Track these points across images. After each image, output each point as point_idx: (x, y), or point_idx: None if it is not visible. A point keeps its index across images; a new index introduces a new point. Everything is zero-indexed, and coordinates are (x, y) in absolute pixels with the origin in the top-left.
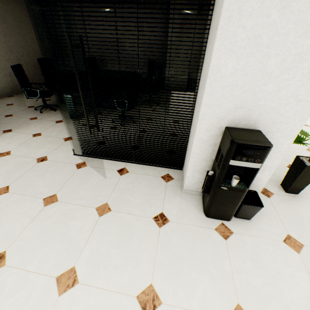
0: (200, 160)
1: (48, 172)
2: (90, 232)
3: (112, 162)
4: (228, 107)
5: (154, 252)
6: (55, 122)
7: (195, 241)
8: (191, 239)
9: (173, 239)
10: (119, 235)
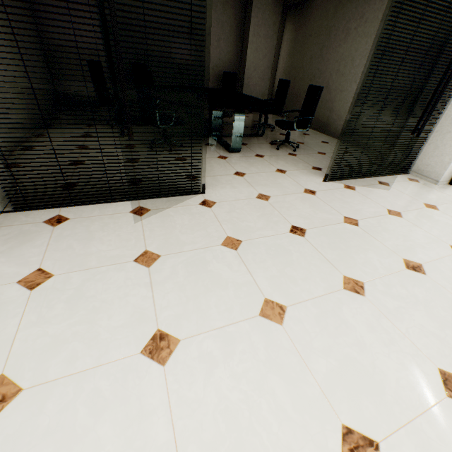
0: None
1: (342, 198)
2: None
3: (363, 180)
4: None
5: None
6: (221, 159)
7: None
8: None
9: None
10: None
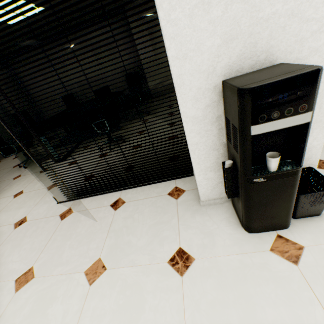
0: (207, 151)
1: (26, 237)
2: (76, 319)
3: (103, 197)
4: (214, 46)
5: None
6: (39, 173)
7: (245, 284)
8: (238, 282)
9: (207, 291)
10: (121, 310)
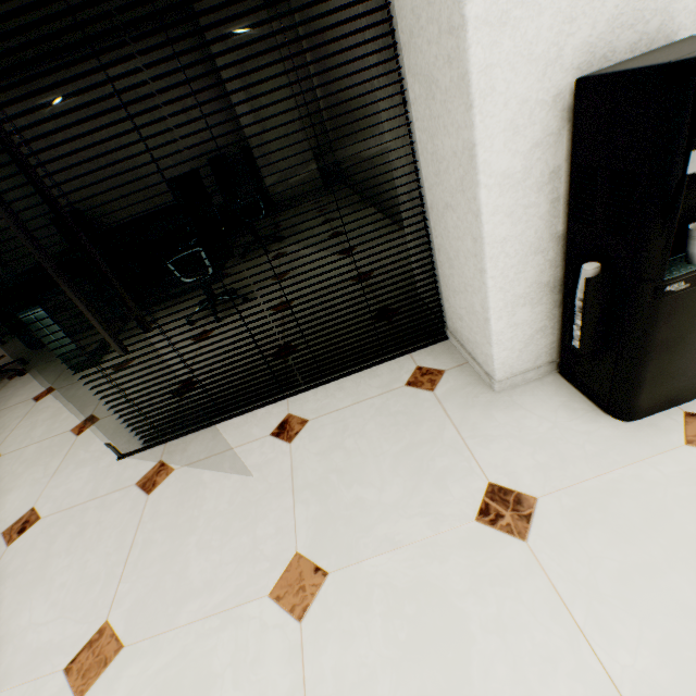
0: (521, 258)
1: (54, 556)
2: None
3: (245, 421)
4: None
5: (583, 648)
6: (32, 402)
7: (672, 519)
8: (654, 520)
9: (598, 554)
10: (413, 654)
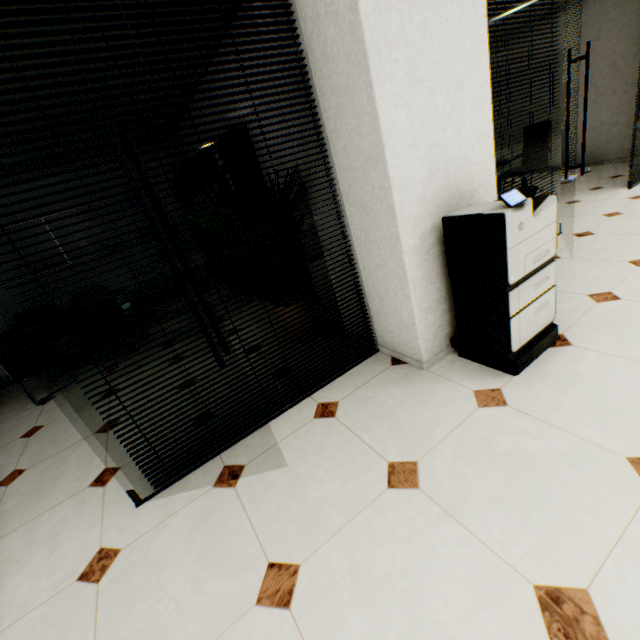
0: None
1: None
2: None
3: None
4: None
5: None
6: None
7: None
8: None
9: None
10: None
